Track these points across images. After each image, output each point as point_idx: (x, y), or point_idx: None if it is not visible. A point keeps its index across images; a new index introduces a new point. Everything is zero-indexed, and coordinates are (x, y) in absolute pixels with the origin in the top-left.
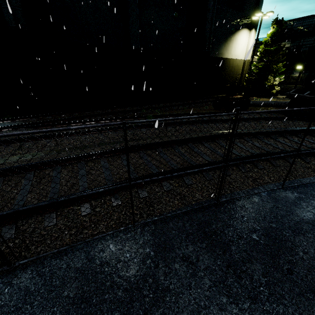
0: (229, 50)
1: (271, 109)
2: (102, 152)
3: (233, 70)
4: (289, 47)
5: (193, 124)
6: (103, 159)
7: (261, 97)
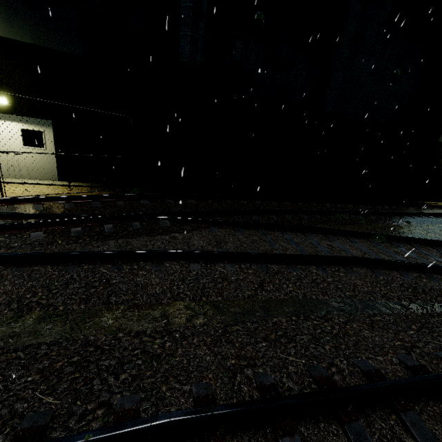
0: None
1: None
2: None
3: None
4: None
5: None
6: None
7: None
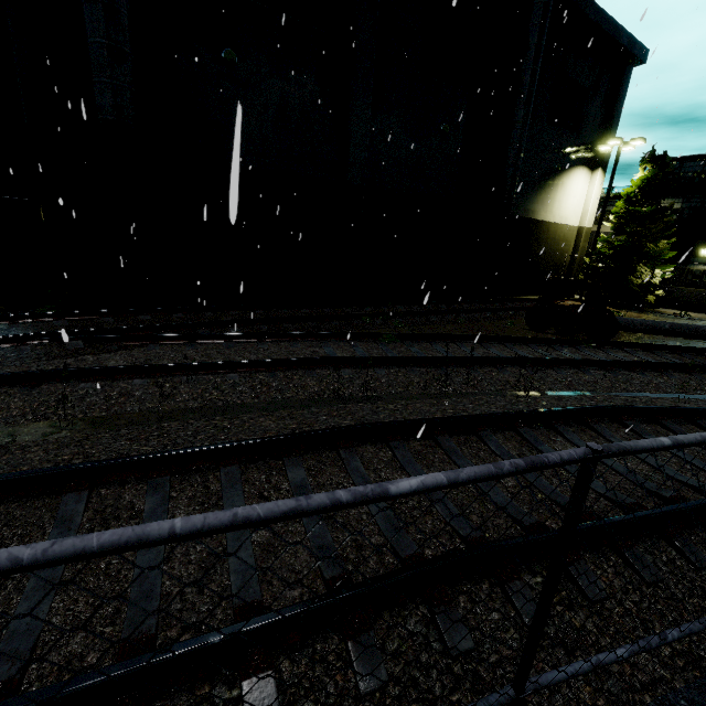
0: (549, 205)
1: (667, 341)
2: (289, 439)
3: (554, 246)
4: (679, 210)
5: (502, 367)
6: (294, 461)
7: (622, 308)
